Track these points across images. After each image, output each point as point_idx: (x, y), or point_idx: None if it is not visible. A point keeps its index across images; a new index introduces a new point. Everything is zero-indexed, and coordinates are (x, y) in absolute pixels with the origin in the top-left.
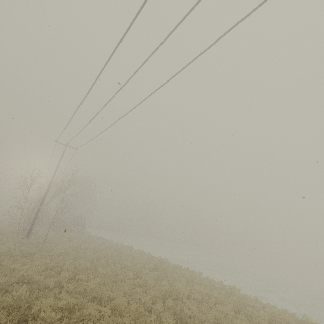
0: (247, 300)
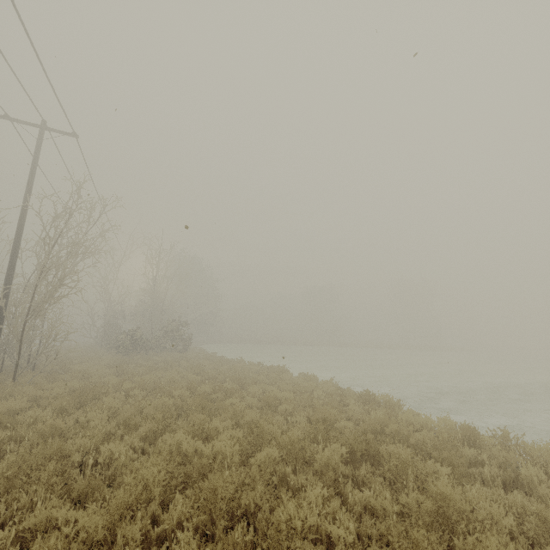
0: None
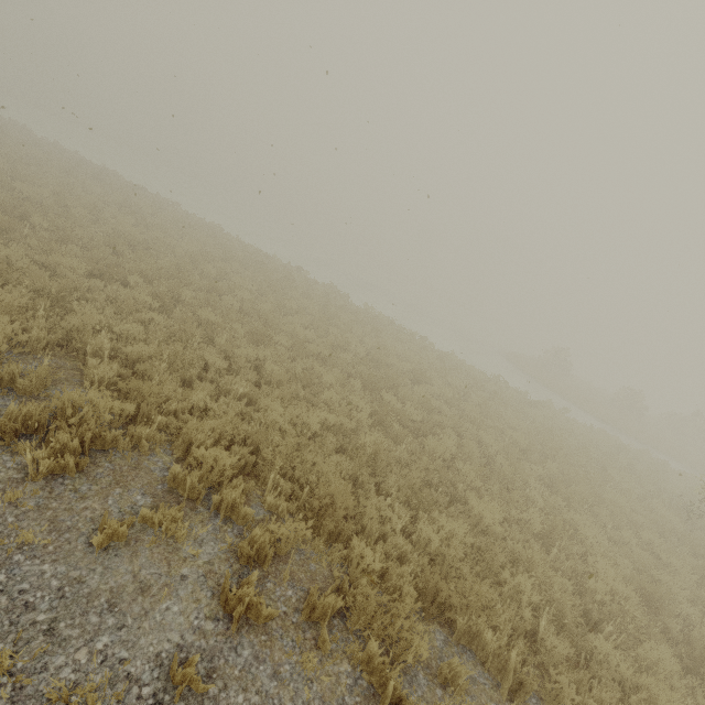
0: (226, 235)
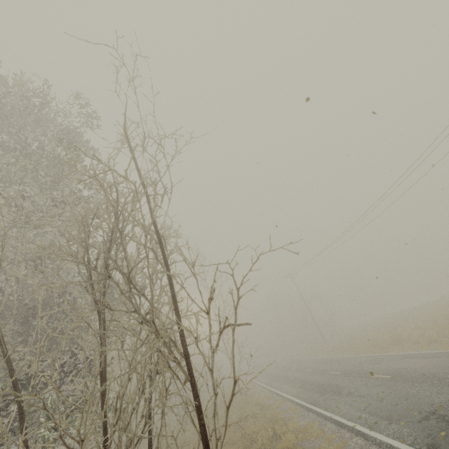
0: None
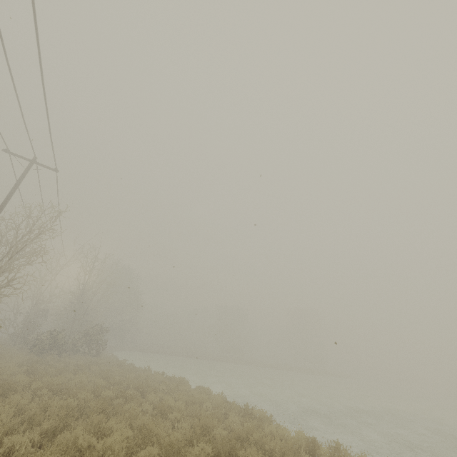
0: None
